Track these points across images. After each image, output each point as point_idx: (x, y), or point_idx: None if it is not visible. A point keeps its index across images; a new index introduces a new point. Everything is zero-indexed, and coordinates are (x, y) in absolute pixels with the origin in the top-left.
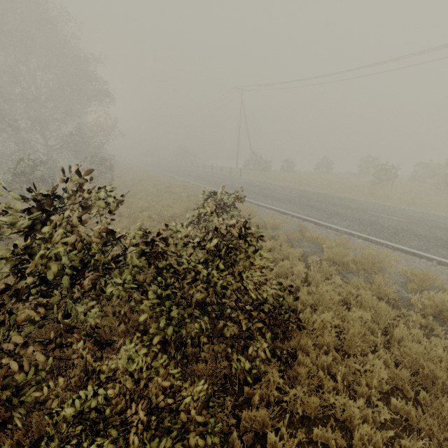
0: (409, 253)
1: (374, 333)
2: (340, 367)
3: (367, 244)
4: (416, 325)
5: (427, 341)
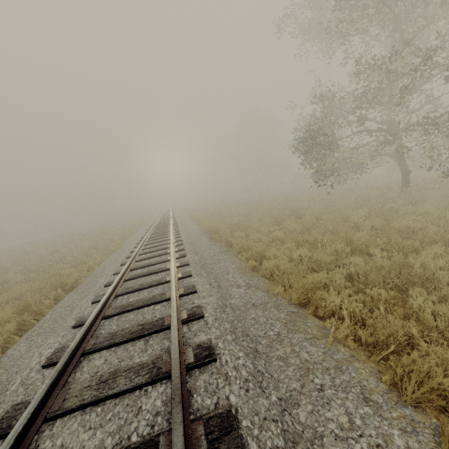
0: None
1: None
2: None
3: None
4: None
5: None
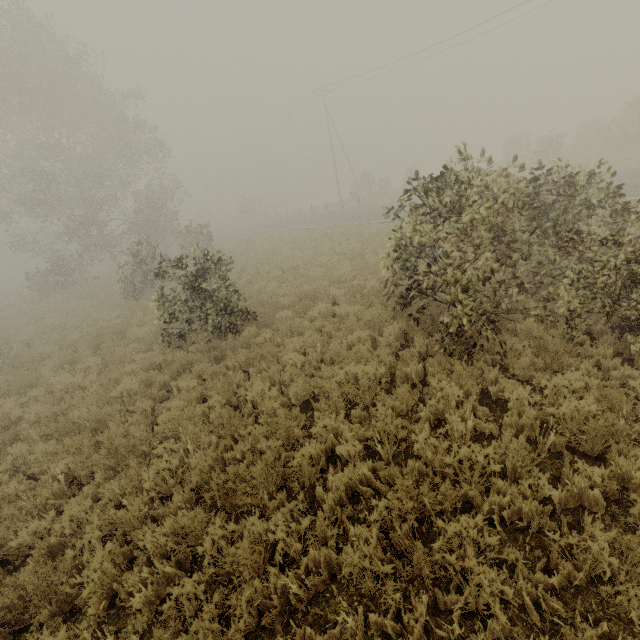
0: None
1: None
2: None
3: None
4: None
5: None
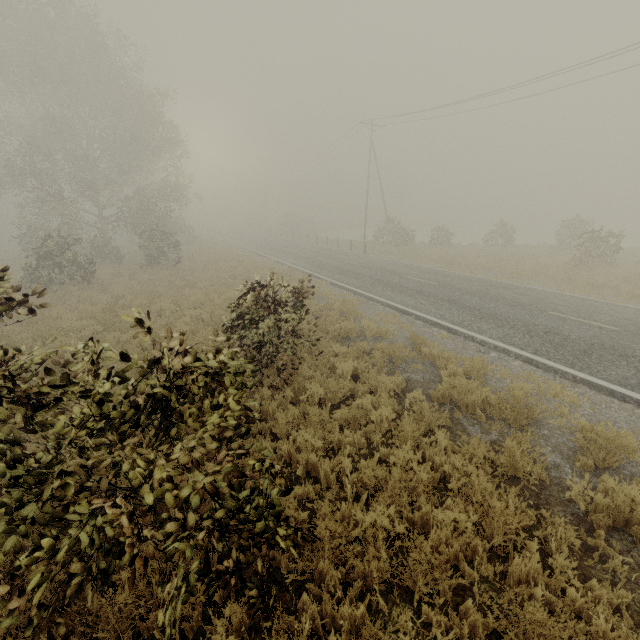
0: (602, 391)
1: (477, 555)
2: (352, 639)
3: (527, 371)
4: (563, 548)
5: (581, 587)
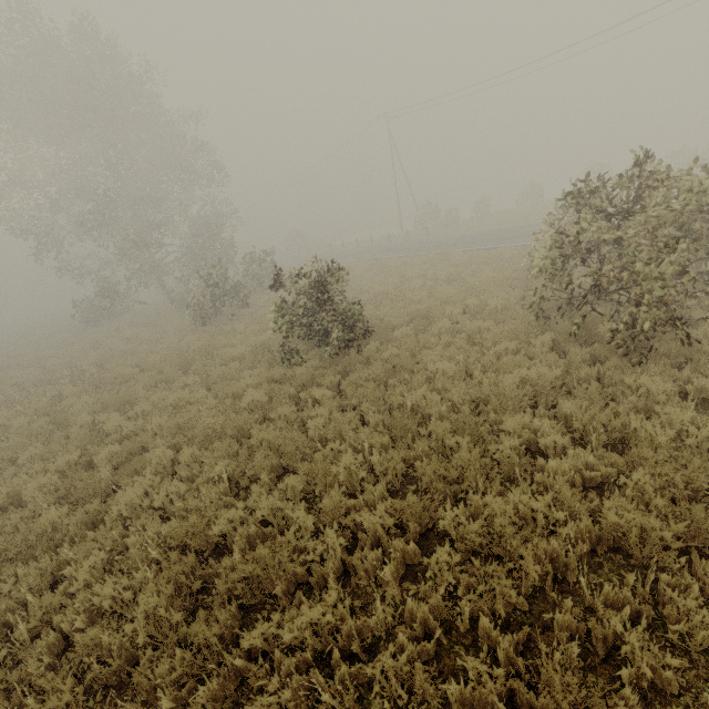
0: None
1: None
2: None
3: None
4: None
5: None
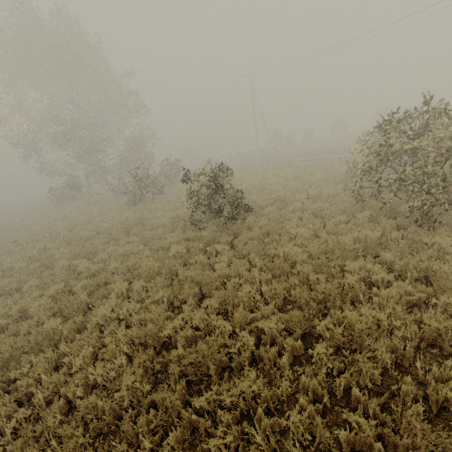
0: None
1: None
2: None
3: None
4: None
5: None
